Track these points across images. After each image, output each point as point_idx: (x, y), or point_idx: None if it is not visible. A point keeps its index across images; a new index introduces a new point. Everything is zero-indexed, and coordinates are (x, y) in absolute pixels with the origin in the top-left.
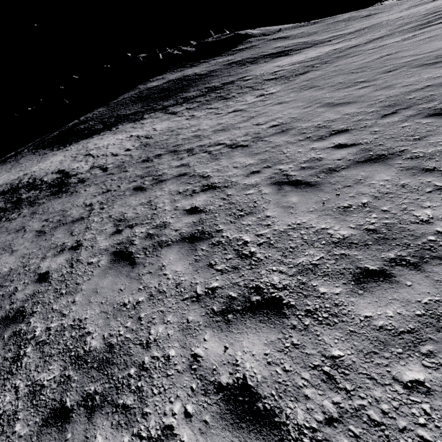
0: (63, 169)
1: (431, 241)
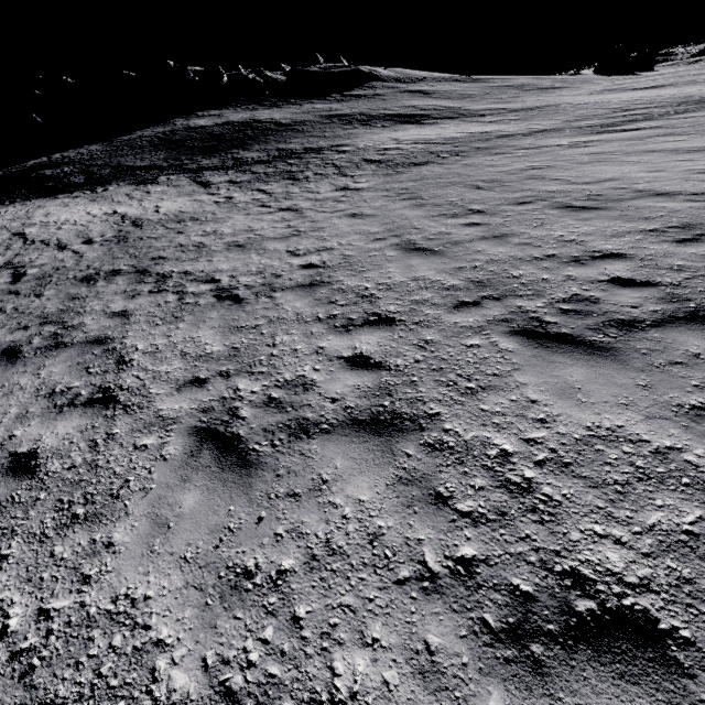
0: None
1: None
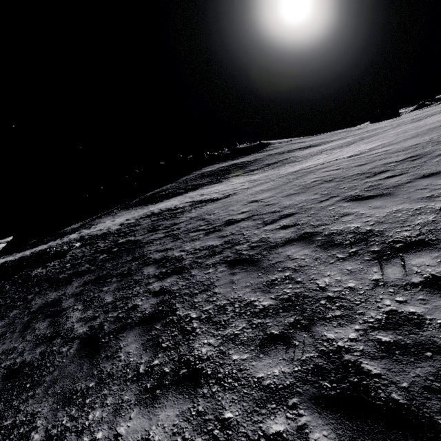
0: (191, 201)
1: None
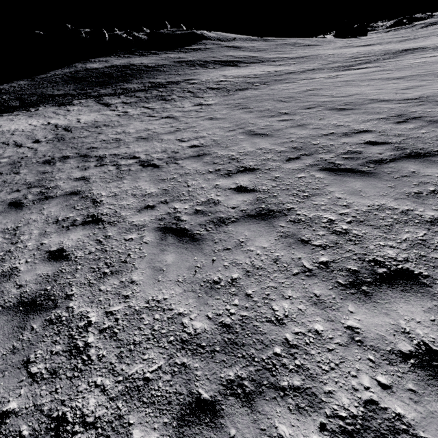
0: None
1: (276, 355)
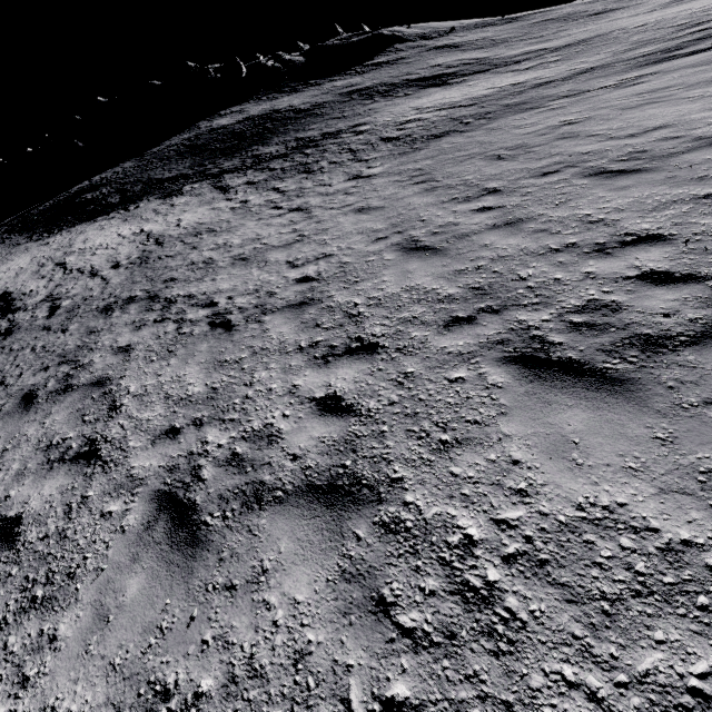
0: (11, 291)
1: None
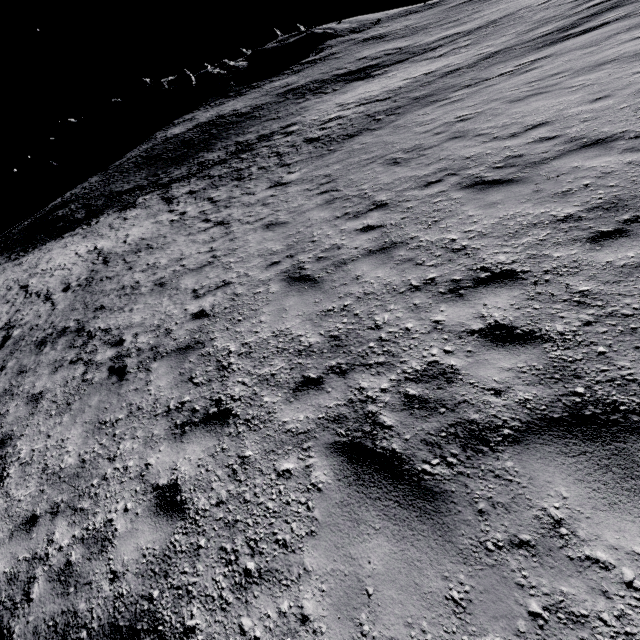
0: None
1: None
